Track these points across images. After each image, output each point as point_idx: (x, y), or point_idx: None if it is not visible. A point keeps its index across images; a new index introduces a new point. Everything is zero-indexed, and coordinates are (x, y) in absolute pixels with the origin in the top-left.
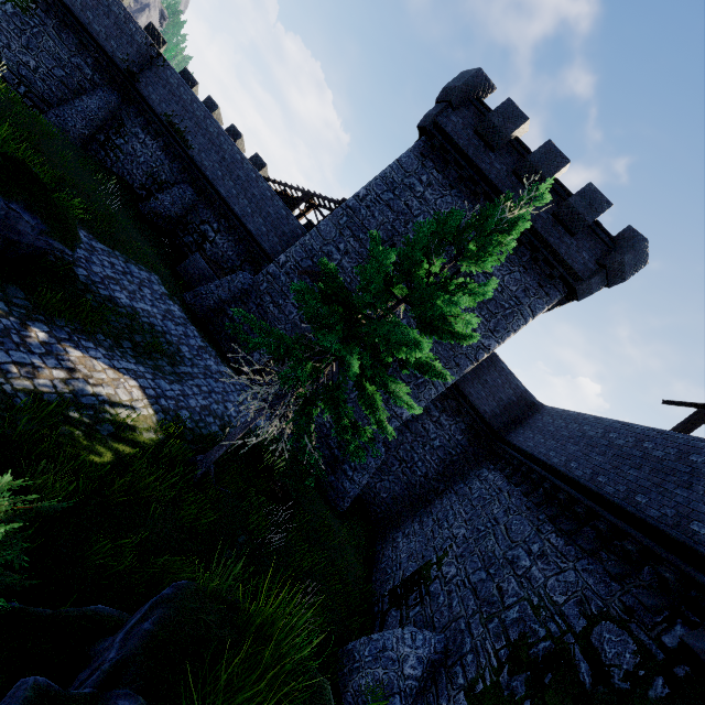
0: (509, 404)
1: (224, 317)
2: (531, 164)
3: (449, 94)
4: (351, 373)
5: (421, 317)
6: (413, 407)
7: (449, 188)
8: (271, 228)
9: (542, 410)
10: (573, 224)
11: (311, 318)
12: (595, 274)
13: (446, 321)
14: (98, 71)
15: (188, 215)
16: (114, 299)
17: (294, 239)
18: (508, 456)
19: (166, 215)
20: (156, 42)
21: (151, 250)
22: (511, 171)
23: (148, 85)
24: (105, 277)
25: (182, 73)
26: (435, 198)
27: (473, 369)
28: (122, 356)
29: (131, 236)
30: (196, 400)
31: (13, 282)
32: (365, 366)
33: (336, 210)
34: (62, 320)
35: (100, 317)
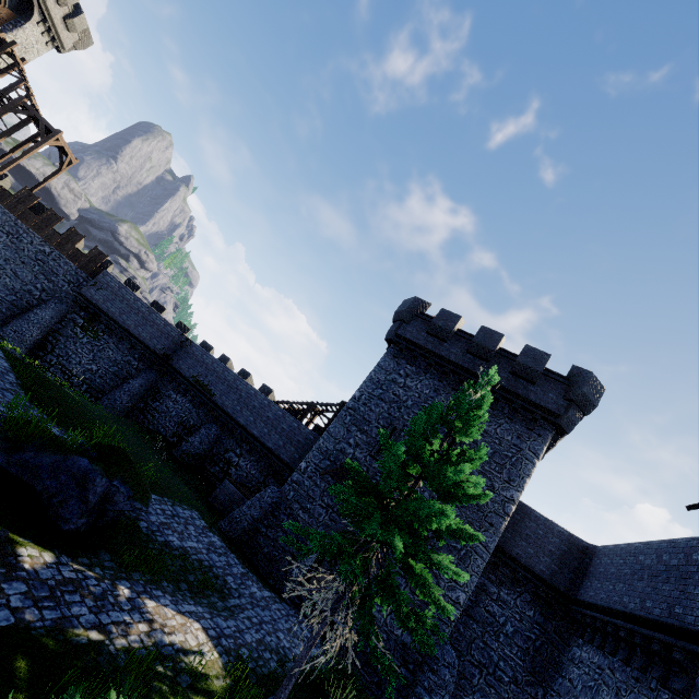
0: (562, 555)
1: (258, 536)
2: (477, 344)
3: (400, 315)
4: (398, 553)
5: (437, 487)
6: (460, 572)
7: (424, 374)
8: (287, 440)
9: (596, 552)
10: (529, 375)
11: (350, 513)
12: (568, 408)
13: (458, 484)
14: (142, 360)
15: (214, 448)
16: (168, 543)
17: (308, 444)
18: (589, 619)
19: (196, 453)
20: (183, 331)
21: (187, 488)
22: (465, 351)
23: (179, 360)
24: (160, 524)
25: (201, 344)
26: (415, 384)
27: (509, 526)
28: (183, 599)
29: (172, 480)
30: (251, 634)
31: (102, 547)
32: (406, 543)
33: (340, 413)
34: (137, 573)
35: (161, 564)
